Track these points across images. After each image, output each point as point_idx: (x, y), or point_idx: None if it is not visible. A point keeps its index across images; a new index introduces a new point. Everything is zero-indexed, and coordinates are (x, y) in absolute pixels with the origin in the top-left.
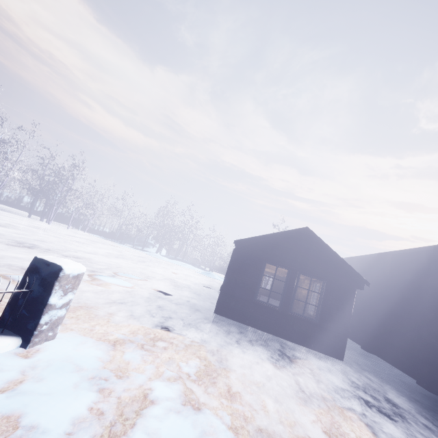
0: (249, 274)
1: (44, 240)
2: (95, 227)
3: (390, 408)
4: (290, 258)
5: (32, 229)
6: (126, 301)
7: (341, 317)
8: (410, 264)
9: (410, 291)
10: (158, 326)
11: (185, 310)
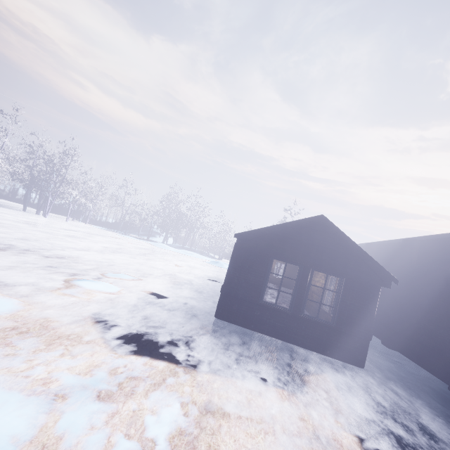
0: (253, 272)
1: (28, 238)
2: (99, 218)
3: (427, 442)
4: (302, 253)
5: (20, 225)
6: (102, 315)
7: (362, 320)
8: (443, 252)
9: (442, 284)
10: (135, 350)
11: (179, 317)
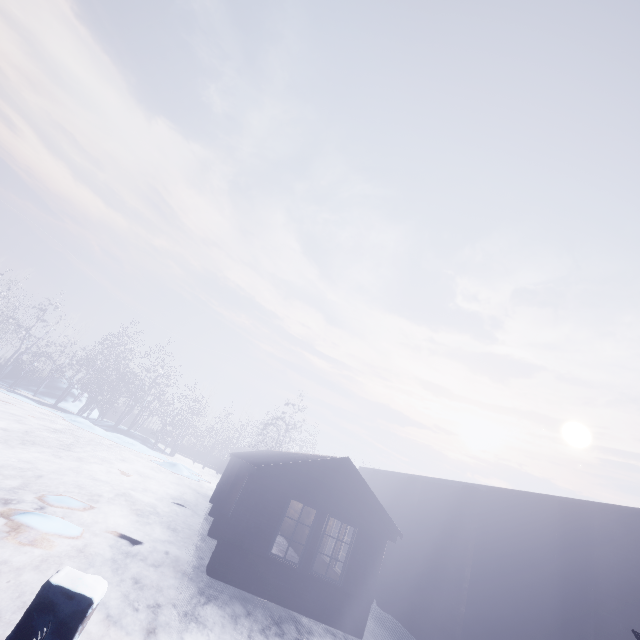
0: (267, 513)
1: None
2: None
3: None
4: (323, 496)
5: None
6: None
7: (367, 578)
8: (439, 499)
9: (435, 533)
10: (150, 631)
11: (169, 577)
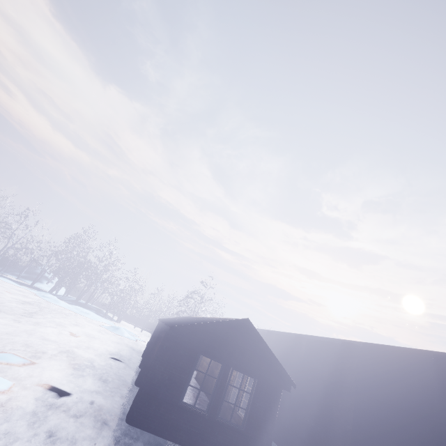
0: (179, 367)
1: None
2: None
3: None
4: (227, 352)
5: None
6: None
7: (266, 423)
8: (322, 353)
9: (320, 382)
10: None
11: (88, 428)
